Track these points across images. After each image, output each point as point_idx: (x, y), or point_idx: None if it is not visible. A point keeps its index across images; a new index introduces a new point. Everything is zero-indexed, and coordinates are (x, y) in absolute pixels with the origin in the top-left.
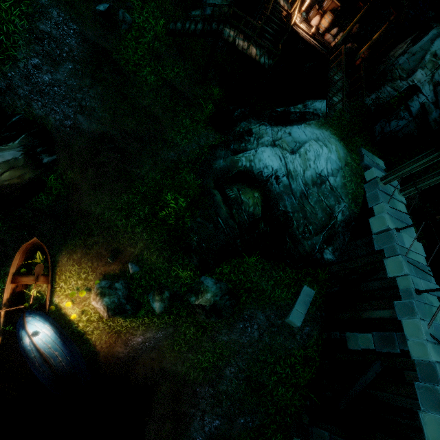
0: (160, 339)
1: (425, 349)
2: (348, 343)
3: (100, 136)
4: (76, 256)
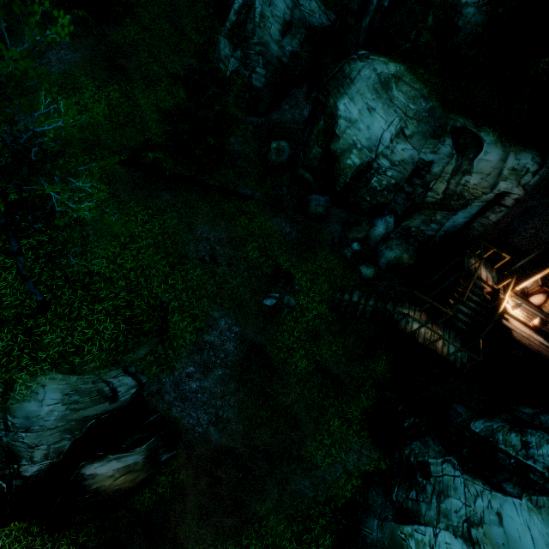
0: None
1: None
2: None
3: (226, 448)
4: None
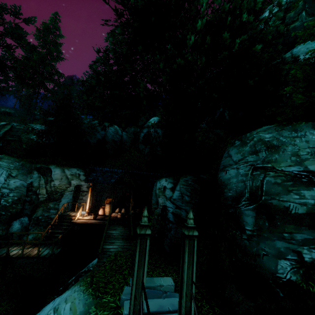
0: None
1: None
2: None
3: None
4: None
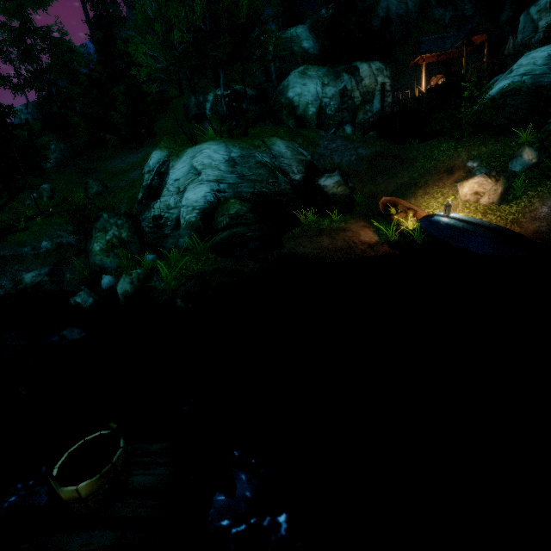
0: None
1: None
2: None
3: (373, 156)
4: (419, 193)
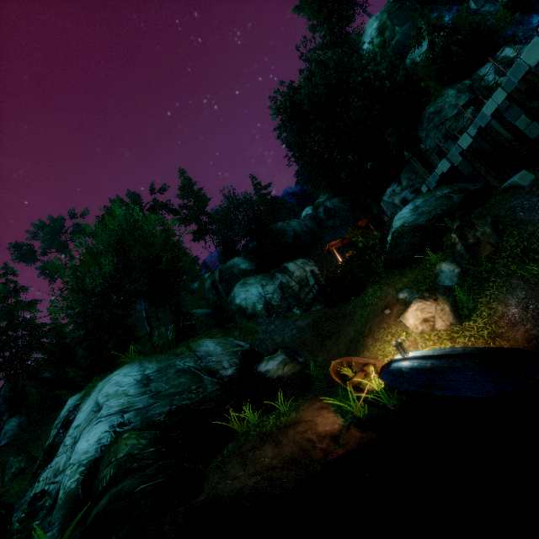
0: (532, 295)
1: (496, 94)
2: (538, 132)
3: (313, 323)
4: (369, 342)
